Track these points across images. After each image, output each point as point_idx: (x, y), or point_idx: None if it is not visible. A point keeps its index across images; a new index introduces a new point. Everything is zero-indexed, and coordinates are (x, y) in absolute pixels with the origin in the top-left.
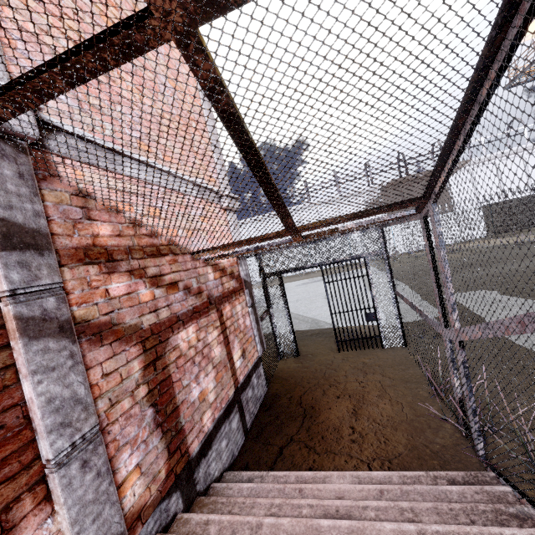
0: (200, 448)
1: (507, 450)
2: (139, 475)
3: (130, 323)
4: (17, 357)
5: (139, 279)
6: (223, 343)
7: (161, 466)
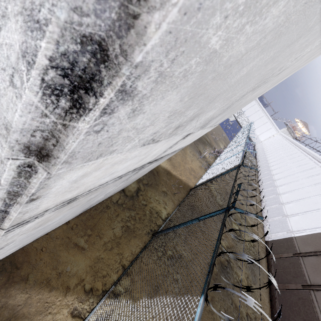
0: None
1: None
2: None
3: None
4: None
5: None
6: None
7: None
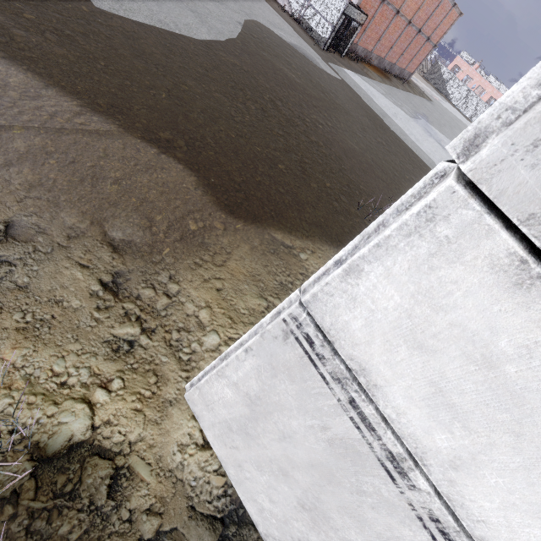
0: None
1: (295, 6)
2: None
3: None
4: None
5: None
6: None
7: None
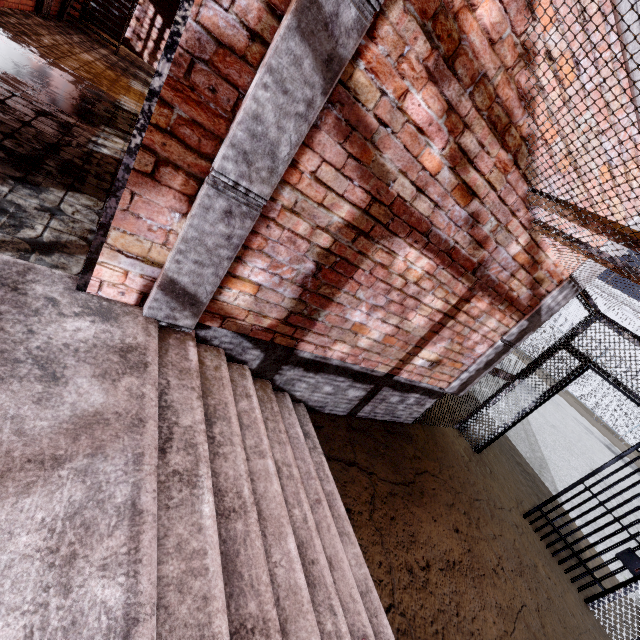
0: (309, 359)
1: None
2: (253, 293)
3: (385, 164)
4: (275, 38)
5: (447, 130)
6: (433, 324)
7: (271, 316)
